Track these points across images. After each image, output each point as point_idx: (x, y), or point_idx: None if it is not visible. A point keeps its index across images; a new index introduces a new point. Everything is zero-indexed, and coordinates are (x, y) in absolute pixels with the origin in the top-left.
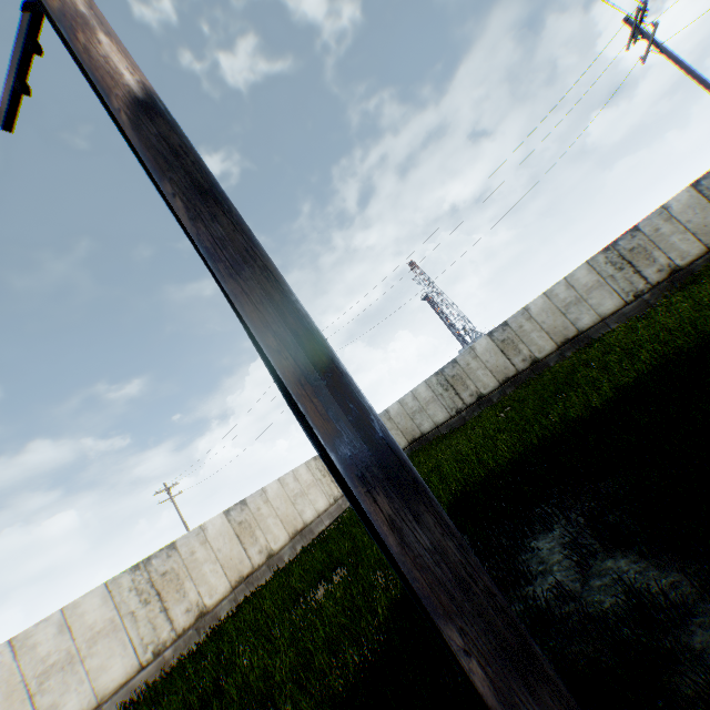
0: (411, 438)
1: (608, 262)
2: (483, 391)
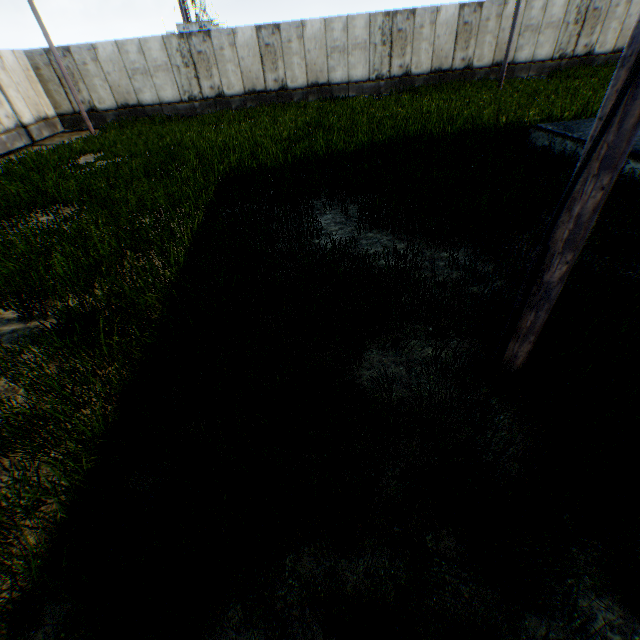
0: (122, 102)
1: (382, 30)
2: (226, 91)
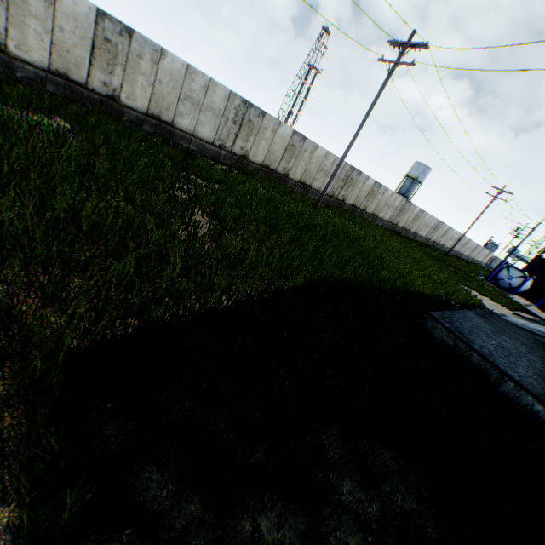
0: None
1: (237, 111)
2: (14, 47)
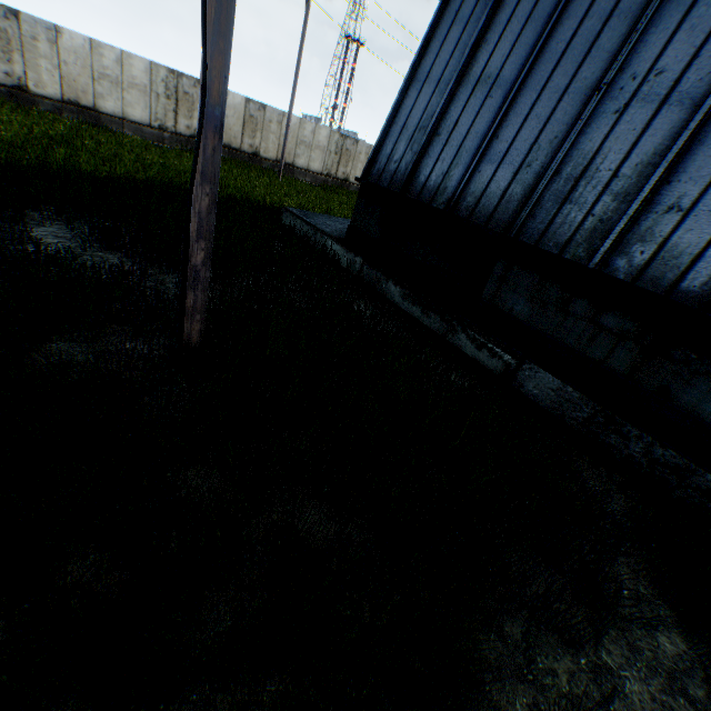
0: None
1: (166, 84)
2: None
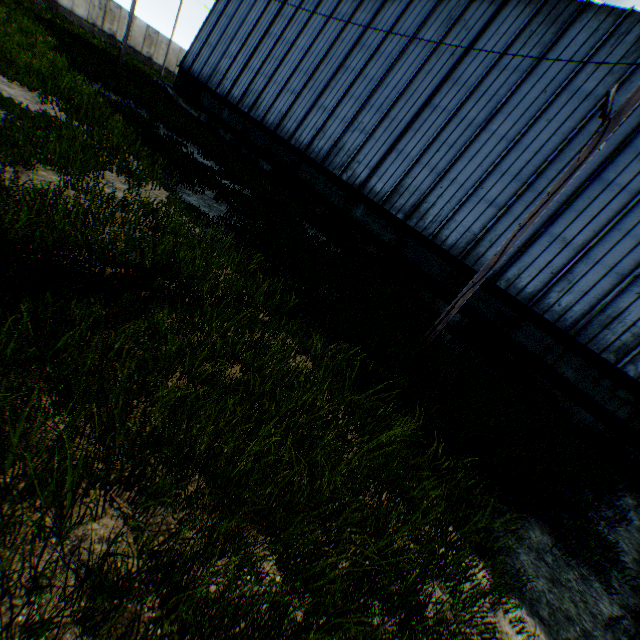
0: None
1: (101, 2)
2: None
